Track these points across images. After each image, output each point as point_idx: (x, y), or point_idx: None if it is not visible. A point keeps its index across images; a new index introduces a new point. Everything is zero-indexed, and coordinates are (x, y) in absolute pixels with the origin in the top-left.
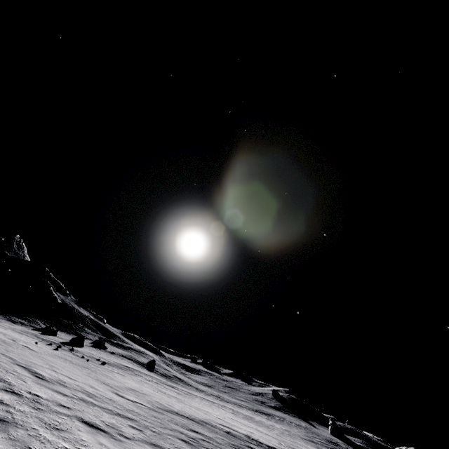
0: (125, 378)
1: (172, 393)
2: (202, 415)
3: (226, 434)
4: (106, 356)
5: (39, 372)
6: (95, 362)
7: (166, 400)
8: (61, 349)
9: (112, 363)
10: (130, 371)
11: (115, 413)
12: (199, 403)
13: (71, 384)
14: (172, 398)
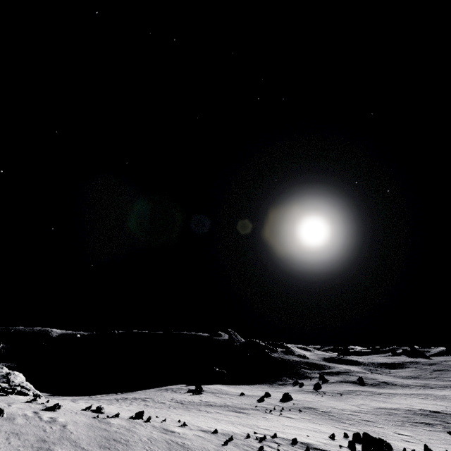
0: (355, 399)
1: (380, 399)
2: (396, 406)
3: (405, 410)
4: (335, 388)
5: (338, 408)
6: (338, 395)
7: (377, 404)
8: (322, 395)
9: (342, 391)
10: (354, 393)
11: (363, 413)
12: (397, 399)
13: (347, 409)
14: (380, 402)
